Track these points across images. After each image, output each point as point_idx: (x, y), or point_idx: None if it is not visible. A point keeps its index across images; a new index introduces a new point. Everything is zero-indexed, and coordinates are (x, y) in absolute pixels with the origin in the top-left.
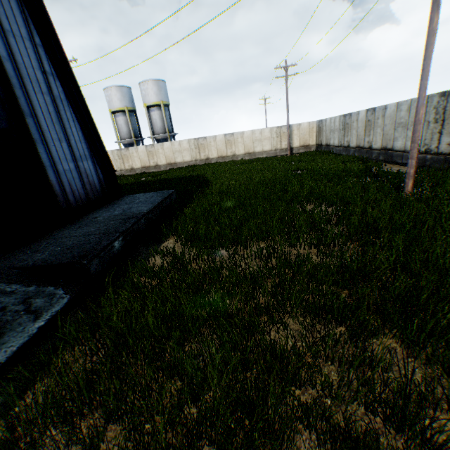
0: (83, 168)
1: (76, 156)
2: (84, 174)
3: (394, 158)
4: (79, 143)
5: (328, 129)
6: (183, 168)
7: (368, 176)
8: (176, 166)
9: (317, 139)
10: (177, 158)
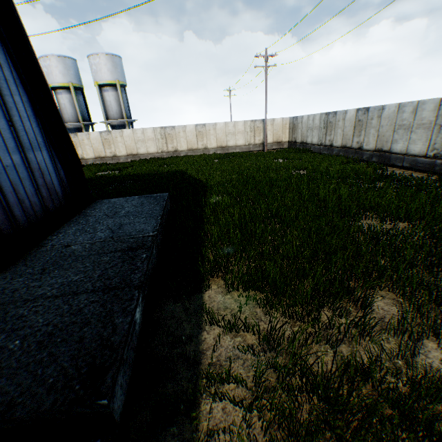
0: (35, 162)
1: (24, 143)
2: (36, 172)
3: (393, 161)
4: (27, 122)
5: (304, 126)
6: (150, 161)
7: (386, 180)
8: (139, 157)
9: (290, 136)
10: (140, 149)
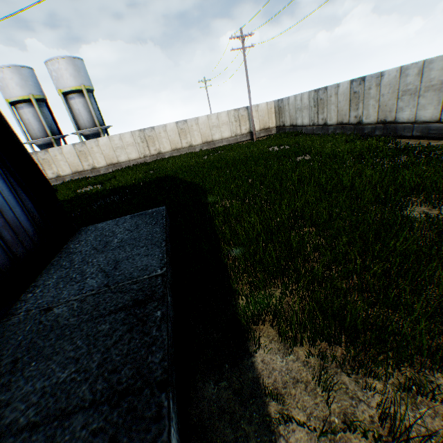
0: None
1: None
2: None
3: (400, 131)
4: None
5: (292, 108)
6: (134, 168)
7: (404, 154)
8: (121, 166)
9: (277, 120)
10: (120, 156)
